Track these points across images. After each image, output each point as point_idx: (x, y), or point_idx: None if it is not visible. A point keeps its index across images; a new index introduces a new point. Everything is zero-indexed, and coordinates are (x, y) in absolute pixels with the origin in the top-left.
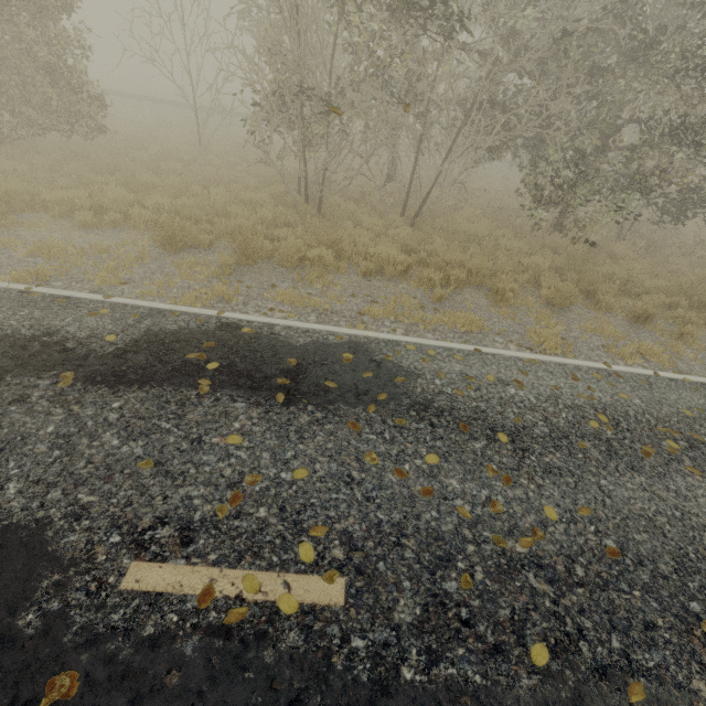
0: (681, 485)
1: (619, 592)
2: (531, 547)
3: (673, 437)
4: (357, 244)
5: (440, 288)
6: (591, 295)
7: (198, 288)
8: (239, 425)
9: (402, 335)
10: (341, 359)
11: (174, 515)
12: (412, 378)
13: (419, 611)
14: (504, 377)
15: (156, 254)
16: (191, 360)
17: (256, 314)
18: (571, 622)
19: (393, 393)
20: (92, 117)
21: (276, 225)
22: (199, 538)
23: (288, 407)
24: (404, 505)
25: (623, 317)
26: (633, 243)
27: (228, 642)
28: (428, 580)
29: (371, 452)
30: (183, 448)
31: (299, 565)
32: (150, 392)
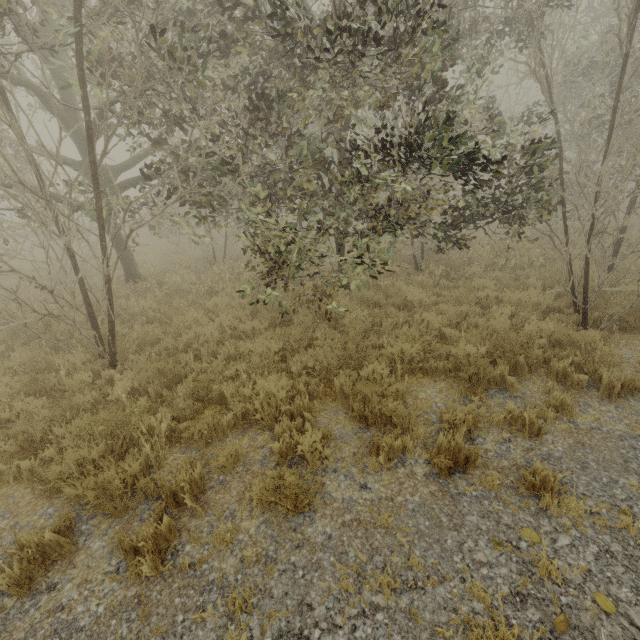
0: None
1: None
2: None
3: None
4: None
5: None
6: (371, 419)
7: None
8: None
9: None
10: None
11: None
12: None
13: None
14: None
15: None
16: None
17: None
18: None
19: None
20: None
21: None
22: None
23: None
24: None
25: (428, 463)
26: (432, 271)
27: None
28: None
29: None
30: None
31: None
32: None
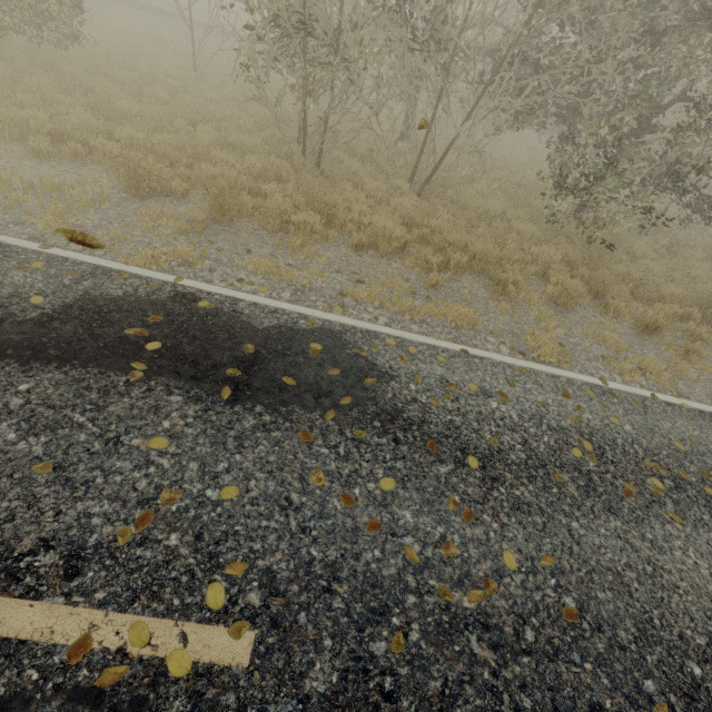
0: (658, 534)
1: (569, 664)
2: (480, 602)
3: (659, 474)
4: (353, 211)
5: (436, 273)
6: (601, 295)
7: (158, 246)
8: (170, 424)
9: (383, 326)
10: (307, 349)
11: (64, 537)
12: (384, 380)
13: (336, 679)
14: (488, 387)
15: (118, 198)
16: (129, 336)
17: (221, 284)
18: (509, 700)
19: (359, 397)
20: (62, 20)
21: (266, 177)
22: (88, 570)
23: (233, 406)
24: (344, 540)
25: (630, 324)
26: (655, 239)
27: (96, 711)
28: (354, 639)
29: (318, 471)
30: (94, 449)
31: (204, 611)
32: (70, 373)
